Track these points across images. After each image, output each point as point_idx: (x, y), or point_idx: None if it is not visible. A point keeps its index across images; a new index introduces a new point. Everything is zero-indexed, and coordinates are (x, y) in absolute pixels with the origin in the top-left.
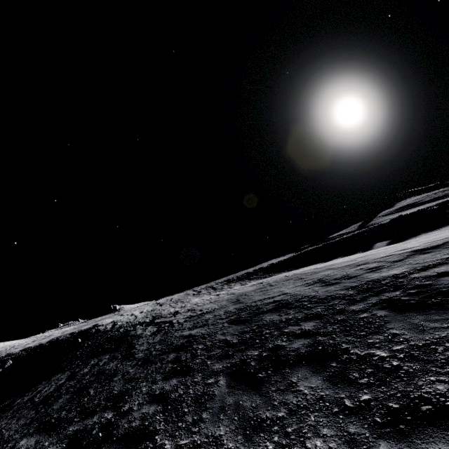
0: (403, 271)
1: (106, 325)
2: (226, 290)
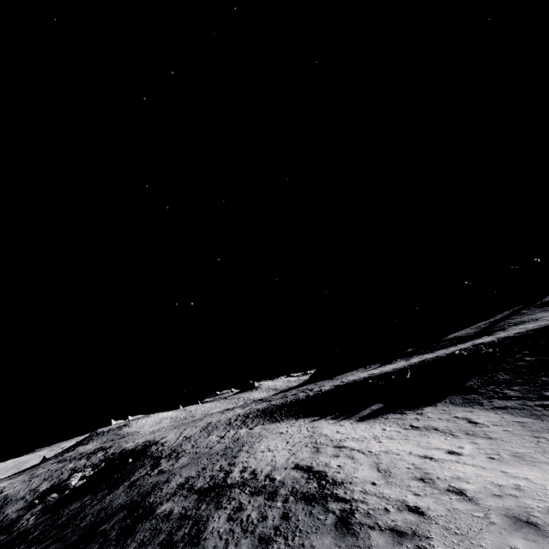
0: (160, 510)
1: (157, 445)
2: (242, 428)
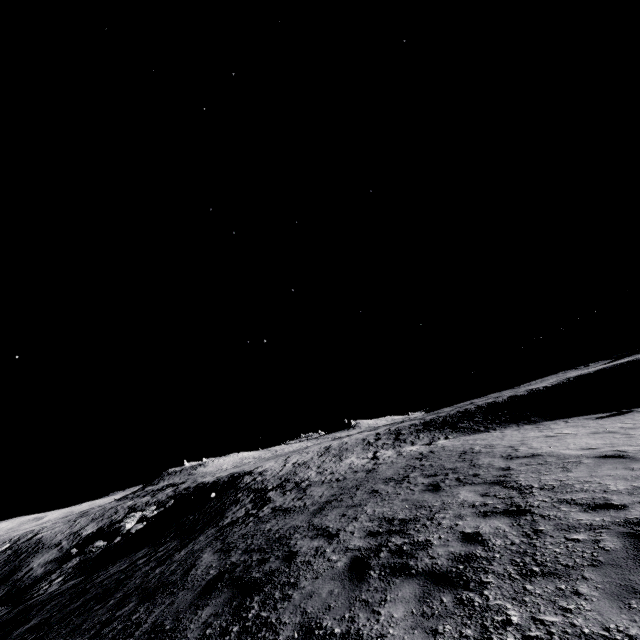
0: None
1: (253, 475)
2: (403, 446)
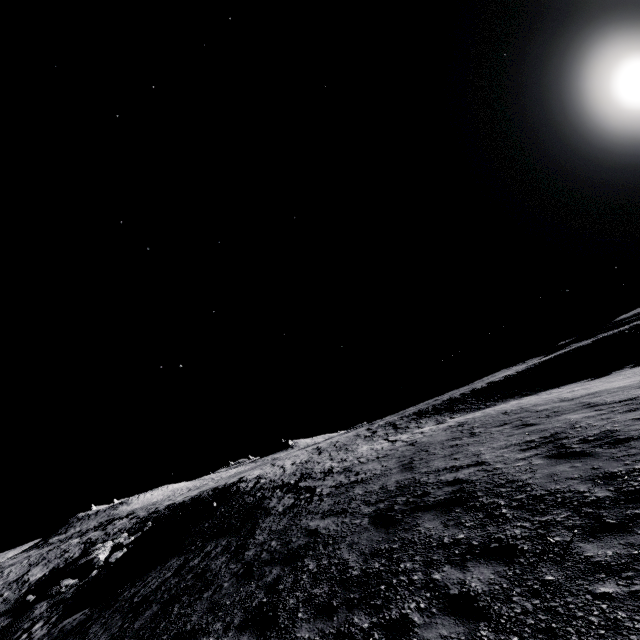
0: None
1: (249, 481)
2: (411, 431)
